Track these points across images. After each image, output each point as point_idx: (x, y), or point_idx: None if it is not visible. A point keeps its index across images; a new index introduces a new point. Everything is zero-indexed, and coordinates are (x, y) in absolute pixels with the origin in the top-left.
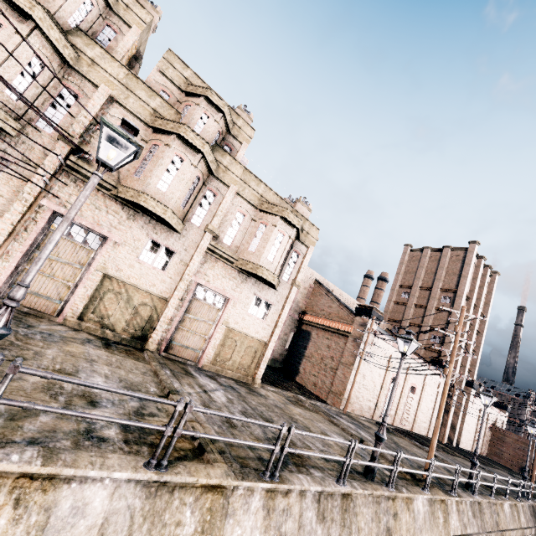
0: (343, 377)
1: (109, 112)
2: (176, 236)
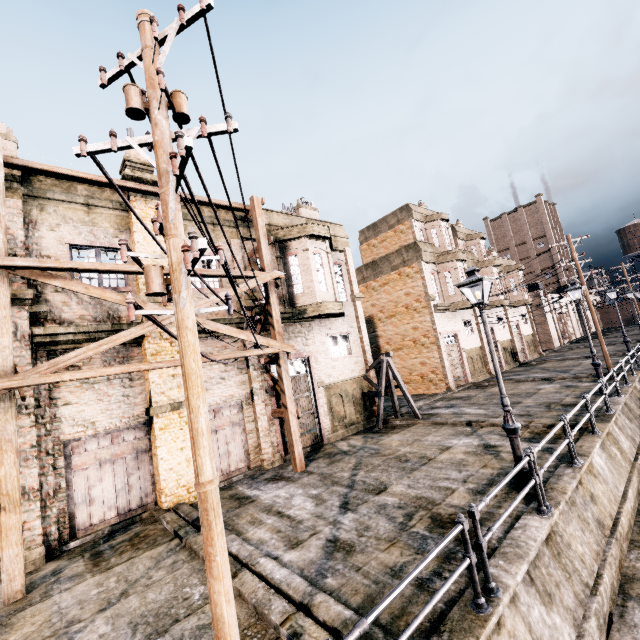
0: (544, 331)
1: None
2: (499, 310)
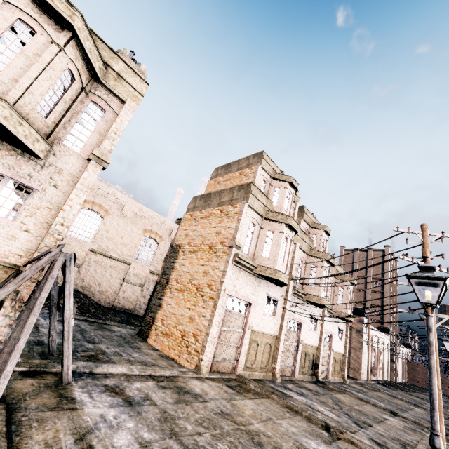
0: (357, 357)
1: (297, 254)
2: (317, 309)
